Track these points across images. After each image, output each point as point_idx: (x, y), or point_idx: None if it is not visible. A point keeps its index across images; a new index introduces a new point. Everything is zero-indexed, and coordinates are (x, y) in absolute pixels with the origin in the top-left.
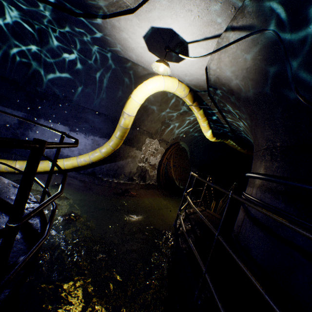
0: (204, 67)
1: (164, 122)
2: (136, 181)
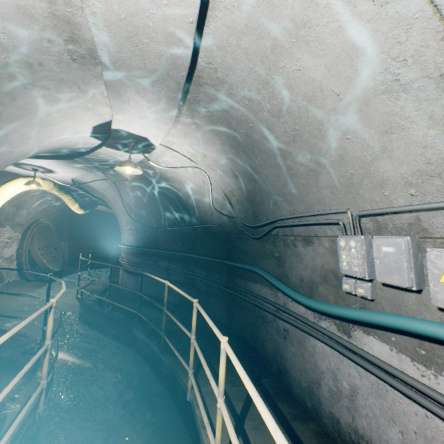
0: (71, 178)
1: (17, 205)
2: None
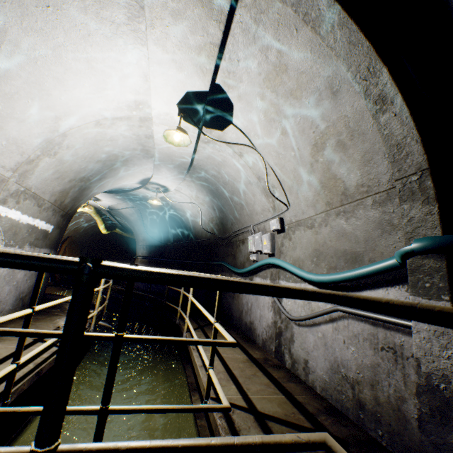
0: (109, 205)
1: None
2: None
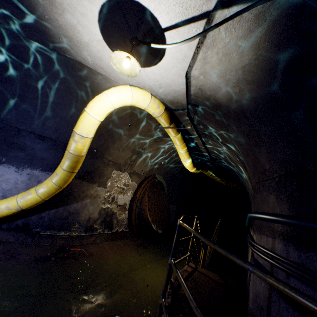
0: (184, 72)
1: (135, 150)
2: (98, 230)
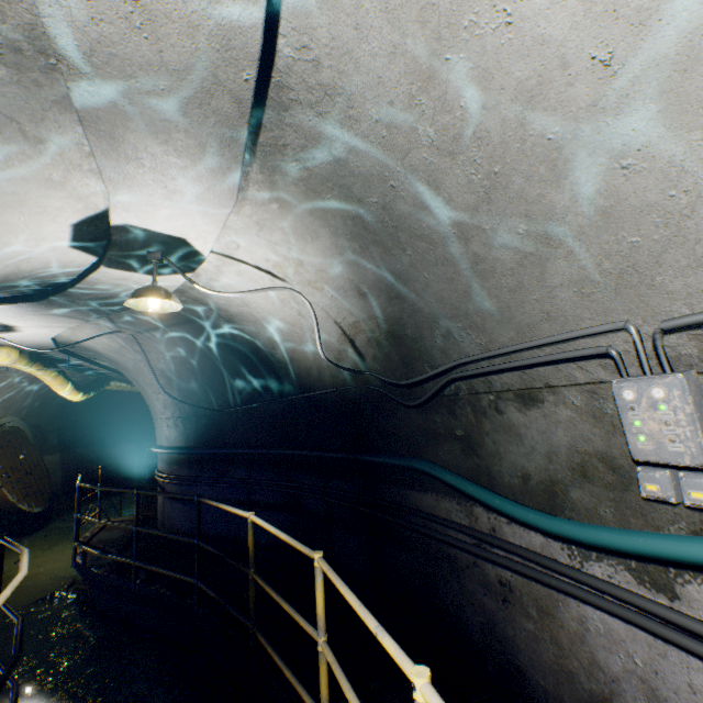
0: (51, 337)
1: None
2: None
